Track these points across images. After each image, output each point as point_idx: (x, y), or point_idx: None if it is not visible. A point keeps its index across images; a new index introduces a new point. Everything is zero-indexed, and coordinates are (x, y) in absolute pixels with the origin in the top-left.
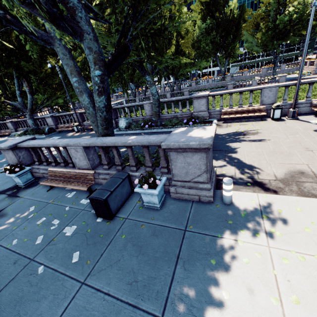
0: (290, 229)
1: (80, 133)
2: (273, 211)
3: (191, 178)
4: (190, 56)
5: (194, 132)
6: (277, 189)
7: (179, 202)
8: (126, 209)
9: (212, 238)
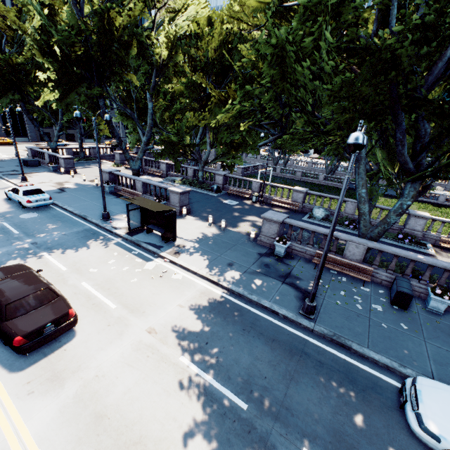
0: None
1: (260, 205)
2: None
3: None
4: None
5: None
6: None
7: None
8: (411, 306)
9: None
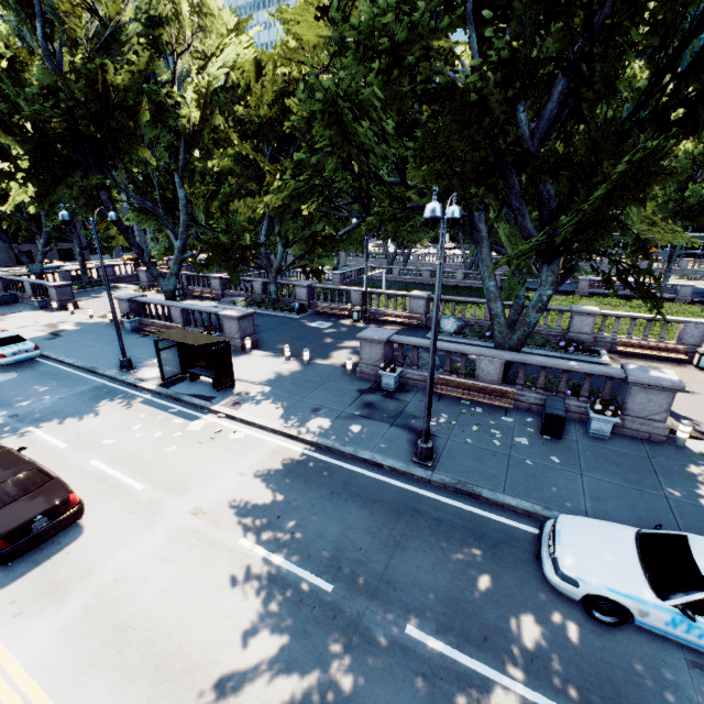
0: None
1: (365, 324)
2: None
3: (646, 414)
4: None
5: (656, 373)
6: None
7: (625, 437)
8: (568, 434)
9: (679, 466)
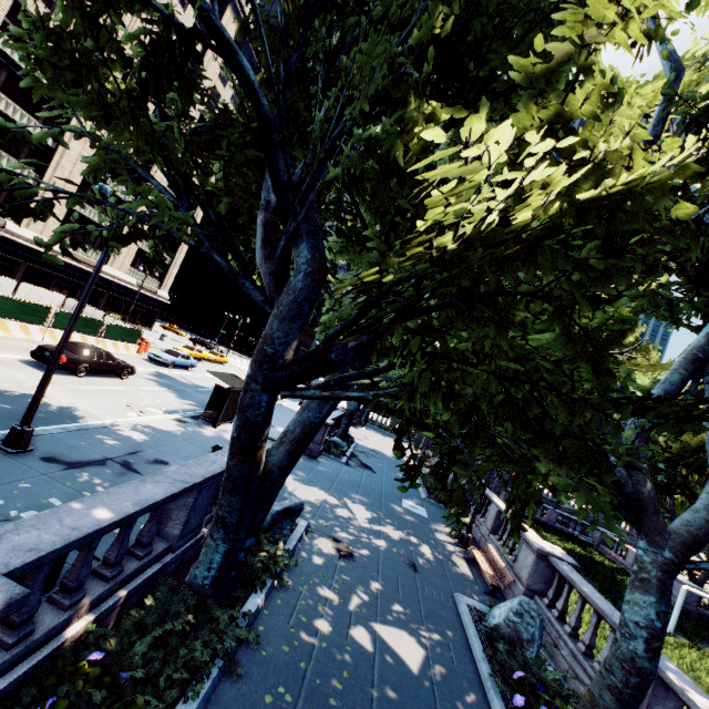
0: None
1: (450, 541)
2: None
3: None
4: None
5: None
6: None
7: None
8: None
9: None
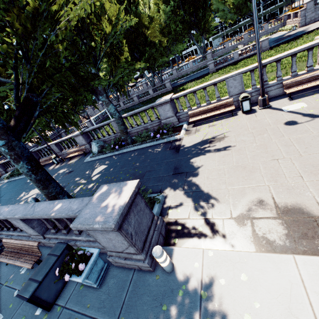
0: (227, 318)
1: (59, 165)
2: (215, 282)
3: (121, 249)
4: (163, 44)
5: (110, 198)
6: (228, 236)
7: (120, 273)
8: (67, 291)
9: None
